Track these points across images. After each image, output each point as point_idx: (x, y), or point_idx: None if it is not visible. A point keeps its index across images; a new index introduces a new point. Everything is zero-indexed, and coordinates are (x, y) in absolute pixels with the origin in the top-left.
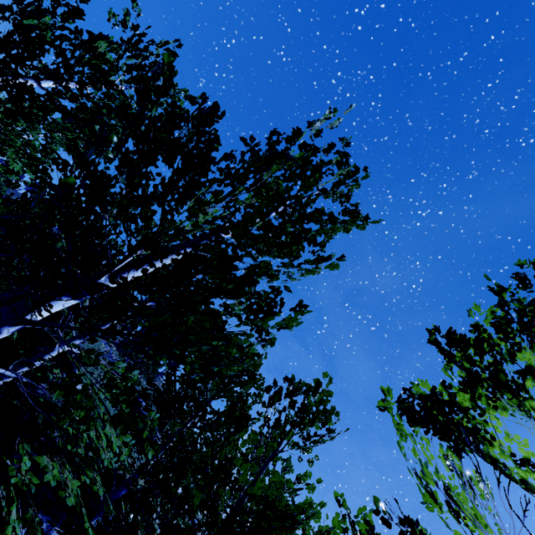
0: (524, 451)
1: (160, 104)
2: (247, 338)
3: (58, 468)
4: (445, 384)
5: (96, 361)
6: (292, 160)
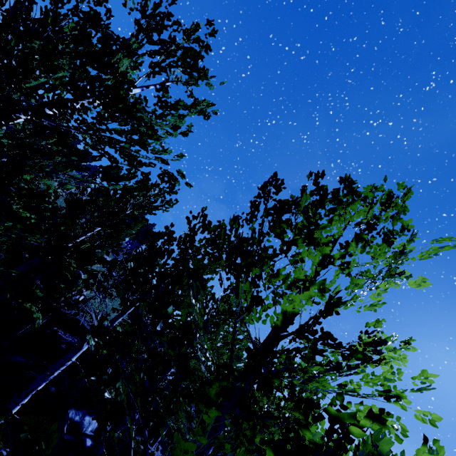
0: None
1: None
2: None
3: None
4: None
5: None
6: None
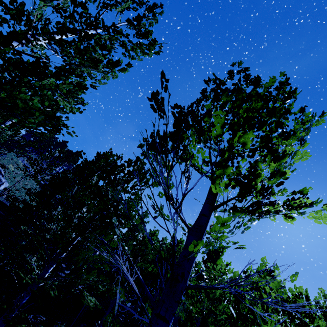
0: (203, 156)
1: None
2: (18, 89)
3: None
4: None
5: None
6: None
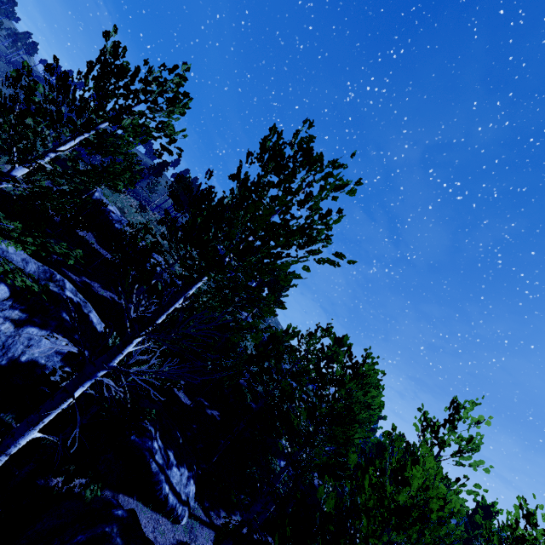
0: None
1: None
2: None
3: None
4: None
5: None
6: None
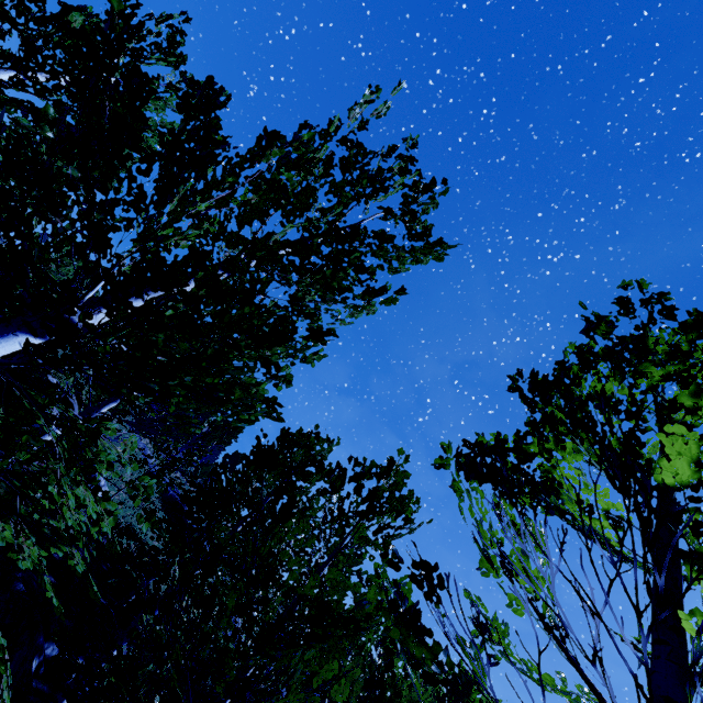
0: (603, 503)
1: (114, 67)
2: (248, 371)
3: (11, 531)
4: (519, 435)
5: (52, 401)
6: (300, 142)
